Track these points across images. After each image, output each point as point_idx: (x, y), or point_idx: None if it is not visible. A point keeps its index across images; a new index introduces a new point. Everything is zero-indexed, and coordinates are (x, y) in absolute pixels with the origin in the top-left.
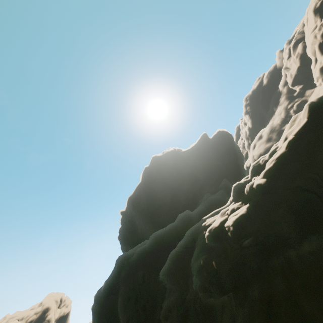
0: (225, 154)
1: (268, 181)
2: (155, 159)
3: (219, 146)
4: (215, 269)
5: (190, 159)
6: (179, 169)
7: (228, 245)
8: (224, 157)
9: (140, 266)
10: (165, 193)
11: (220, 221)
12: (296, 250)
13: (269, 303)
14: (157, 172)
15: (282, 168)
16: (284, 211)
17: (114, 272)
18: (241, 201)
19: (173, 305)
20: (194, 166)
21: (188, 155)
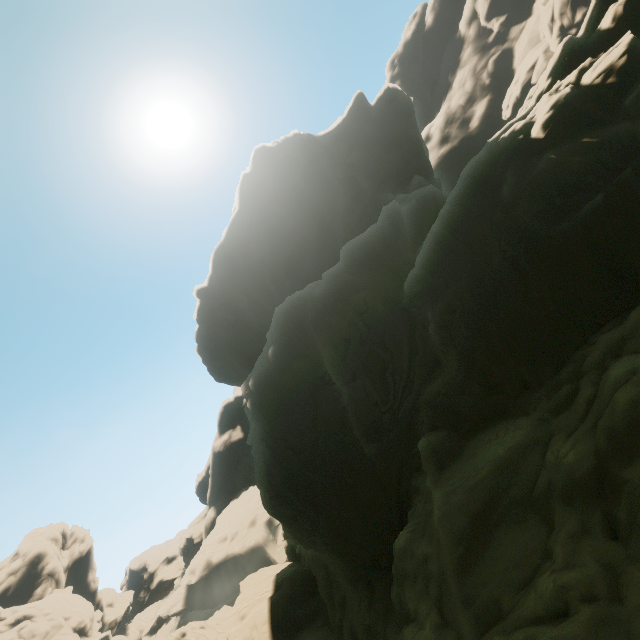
0: (403, 138)
1: None
2: (263, 155)
3: (391, 120)
4: (597, 143)
5: (340, 150)
6: (323, 170)
7: (599, 112)
8: (402, 144)
9: (346, 292)
10: (303, 221)
11: (568, 87)
12: None
13: None
14: (277, 179)
15: None
16: None
17: (285, 326)
18: (590, 57)
19: (461, 296)
20: (350, 164)
21: (334, 141)
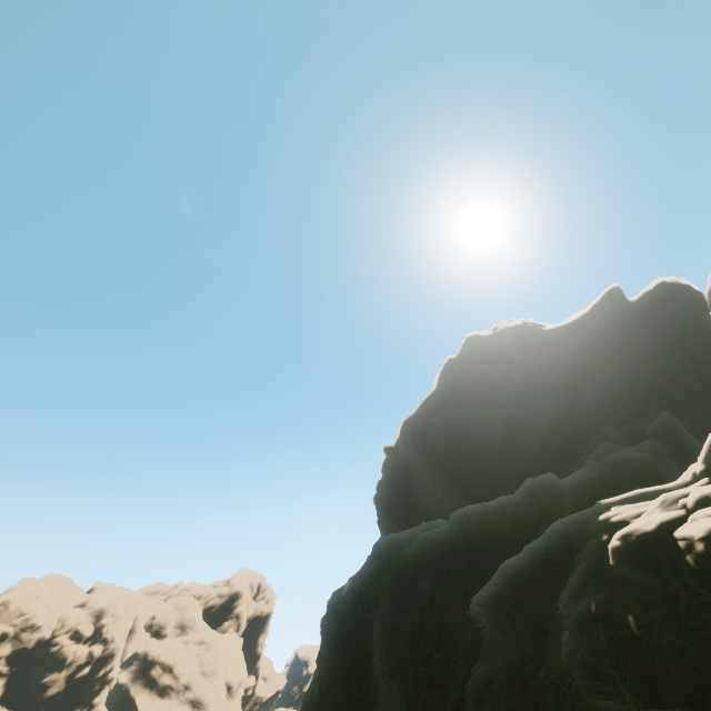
0: (673, 347)
1: None
2: (473, 343)
3: (656, 322)
4: (635, 636)
5: (565, 351)
6: (532, 373)
7: (680, 587)
8: (670, 355)
9: (425, 570)
10: (490, 424)
11: (659, 520)
12: None
13: None
14: (475, 374)
15: None
16: None
17: (369, 567)
18: None
19: (500, 680)
20: (574, 370)
21: (560, 339)
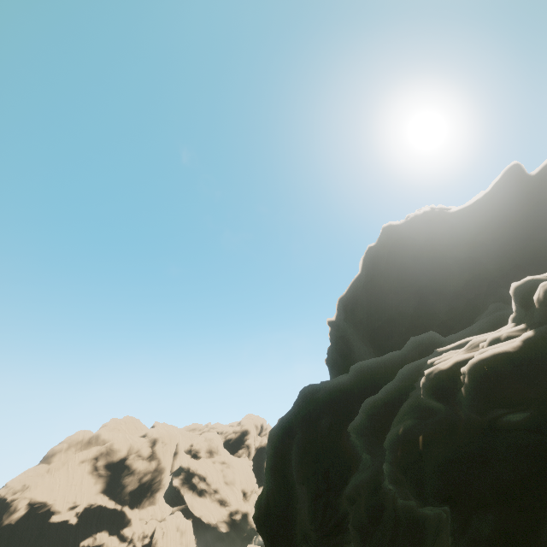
0: None
1: None
2: (387, 232)
3: None
4: (420, 451)
5: (468, 228)
6: (438, 250)
7: (462, 413)
8: None
9: (328, 409)
10: (403, 296)
11: (455, 360)
12: None
13: None
14: (388, 257)
15: None
16: None
17: (293, 408)
18: (525, 323)
19: (363, 487)
20: (477, 244)
21: (464, 219)
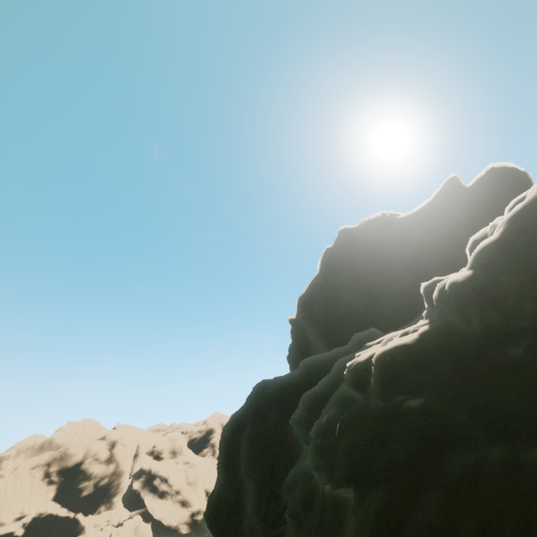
0: None
1: (476, 277)
2: (343, 235)
3: (487, 202)
4: (335, 437)
5: (413, 233)
6: (387, 253)
7: (373, 401)
8: None
9: (276, 403)
10: (355, 295)
11: (371, 352)
12: (515, 451)
13: (396, 533)
14: (343, 258)
15: (519, 244)
16: (526, 353)
17: (245, 403)
18: (429, 319)
19: (300, 476)
20: (421, 247)
21: (410, 224)
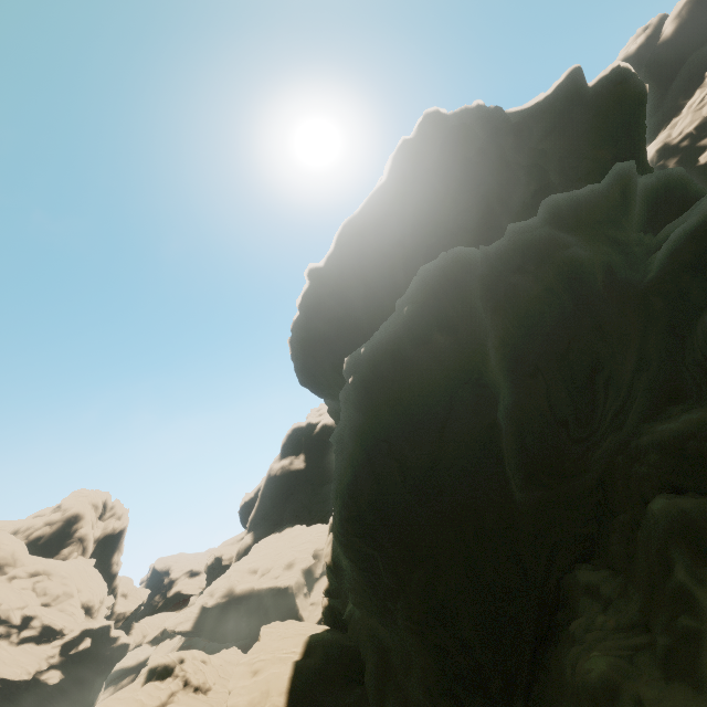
0: (621, 134)
1: None
2: (433, 121)
3: (611, 107)
4: None
5: (532, 132)
6: (504, 150)
7: None
8: (619, 141)
9: (547, 248)
10: (463, 205)
11: None
12: None
13: None
14: (445, 148)
15: None
16: None
17: (436, 282)
18: None
19: None
20: (541, 151)
21: (527, 120)
